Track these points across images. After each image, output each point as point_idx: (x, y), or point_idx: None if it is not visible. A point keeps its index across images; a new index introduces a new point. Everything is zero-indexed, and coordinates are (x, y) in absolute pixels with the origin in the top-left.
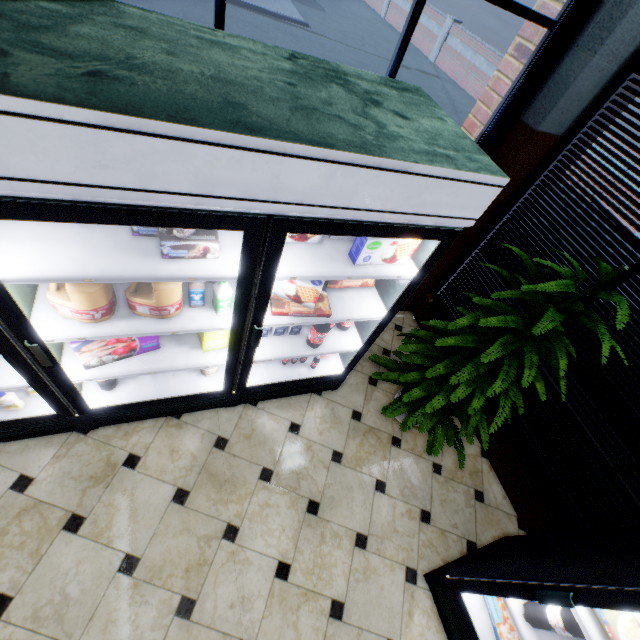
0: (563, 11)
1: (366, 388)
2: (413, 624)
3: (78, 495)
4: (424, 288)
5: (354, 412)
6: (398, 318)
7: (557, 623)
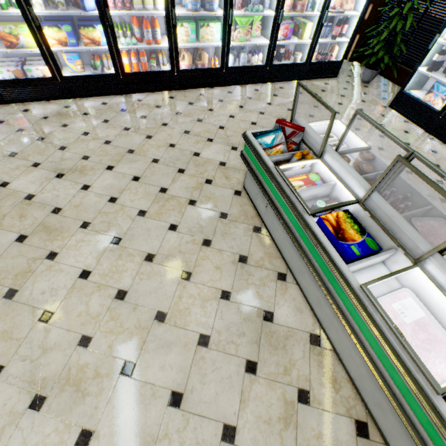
0: None
1: (347, 77)
2: (388, 113)
3: (272, 92)
4: (362, 43)
5: (346, 82)
6: (351, 64)
7: (436, 57)
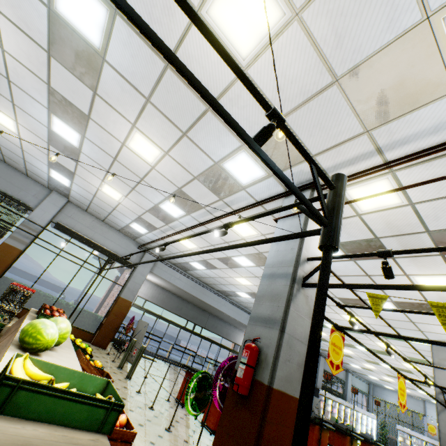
0: (366, 406)
1: None
2: None
3: None
4: None
5: None
6: None
7: (399, 443)
